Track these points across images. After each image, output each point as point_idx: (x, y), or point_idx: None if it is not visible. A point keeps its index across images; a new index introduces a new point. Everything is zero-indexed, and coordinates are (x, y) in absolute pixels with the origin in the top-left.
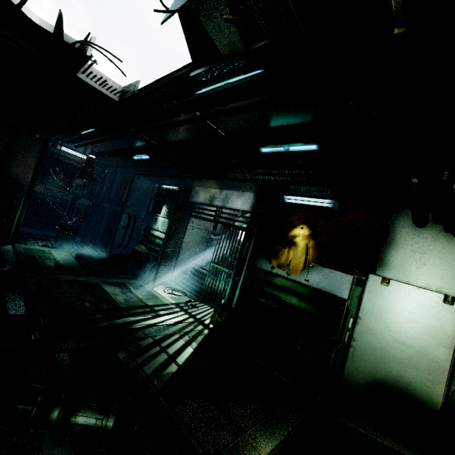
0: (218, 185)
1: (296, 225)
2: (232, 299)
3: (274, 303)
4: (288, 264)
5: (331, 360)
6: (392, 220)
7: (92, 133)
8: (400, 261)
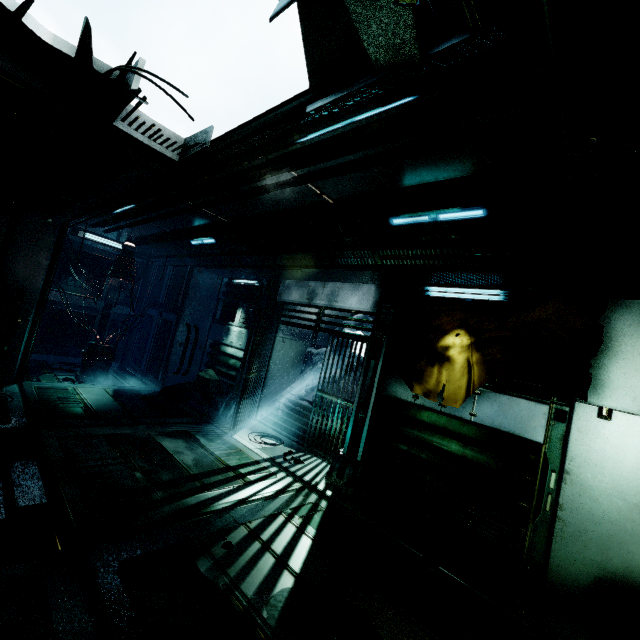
0: (321, 276)
1: (447, 330)
2: (355, 448)
3: (422, 452)
4: (440, 391)
5: (527, 542)
6: (605, 317)
7: (131, 211)
8: (626, 381)
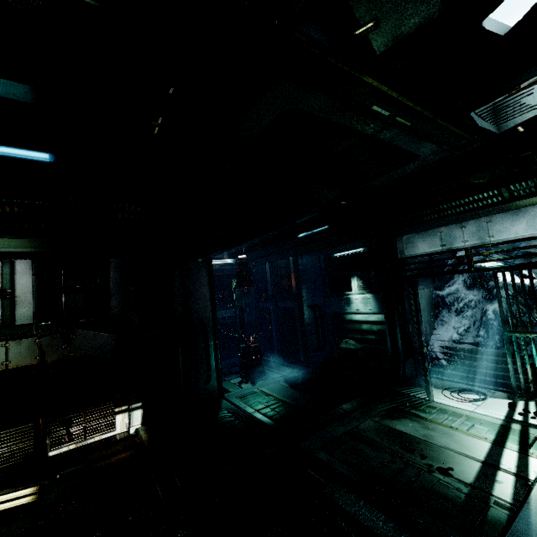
0: (465, 218)
1: None
2: None
3: None
4: None
5: None
6: None
7: None
8: None
